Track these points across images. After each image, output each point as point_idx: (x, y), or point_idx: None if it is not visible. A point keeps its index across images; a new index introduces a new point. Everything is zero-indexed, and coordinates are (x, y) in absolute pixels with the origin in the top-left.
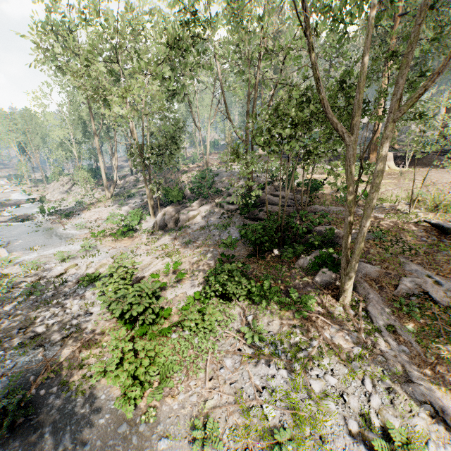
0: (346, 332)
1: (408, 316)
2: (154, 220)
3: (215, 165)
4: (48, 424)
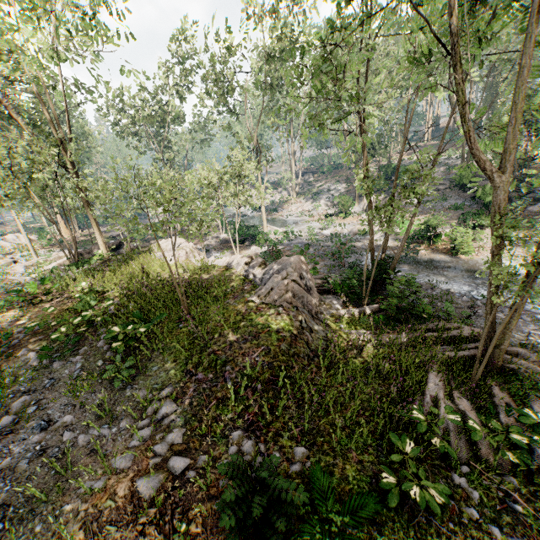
0: None
1: None
2: (358, 207)
3: (395, 159)
4: (422, 263)
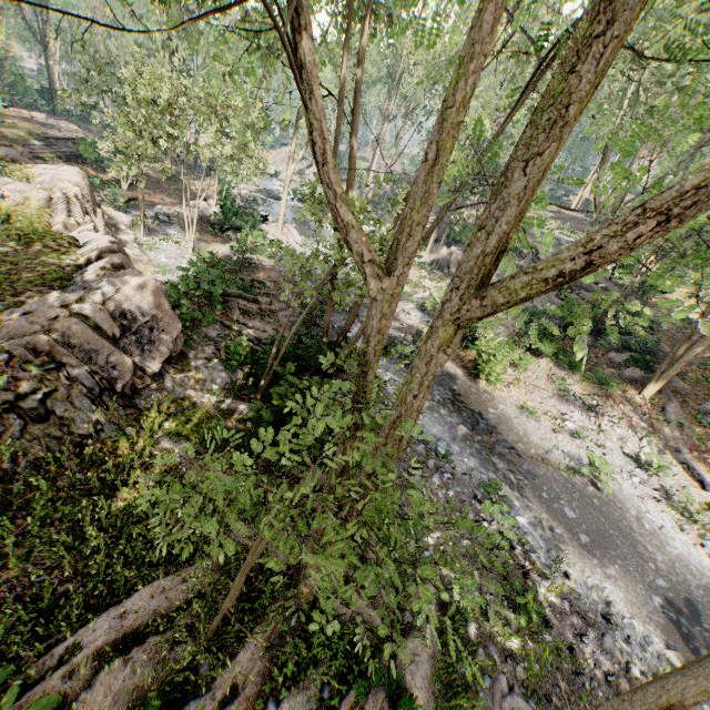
0: (637, 414)
1: (697, 424)
2: (428, 256)
3: None
4: None
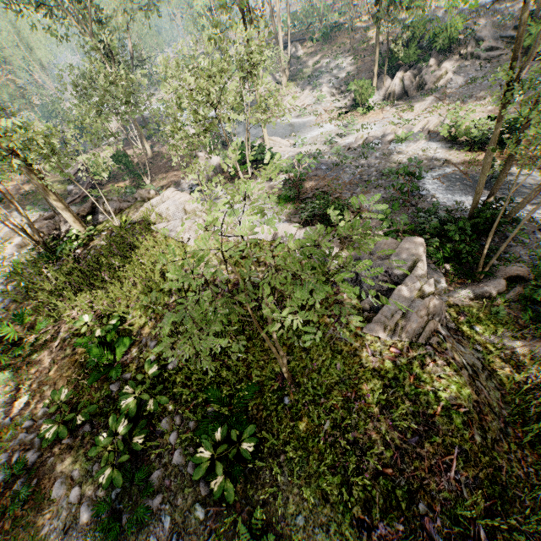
0: None
1: None
2: (377, 94)
3: None
4: (504, 185)
